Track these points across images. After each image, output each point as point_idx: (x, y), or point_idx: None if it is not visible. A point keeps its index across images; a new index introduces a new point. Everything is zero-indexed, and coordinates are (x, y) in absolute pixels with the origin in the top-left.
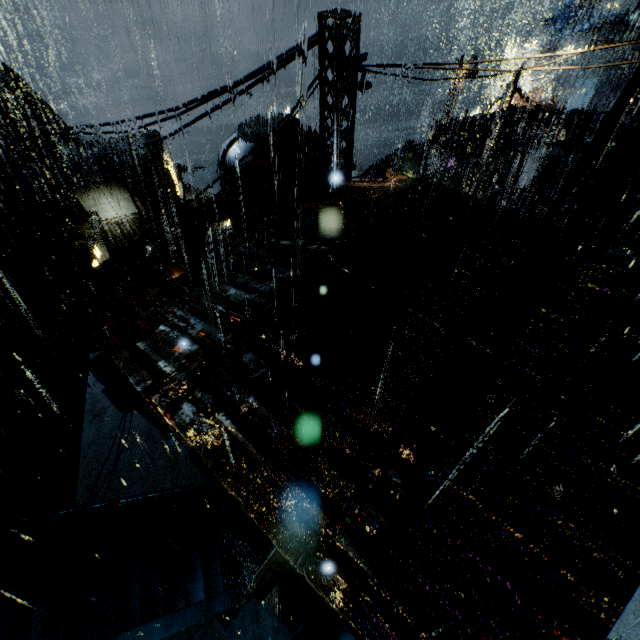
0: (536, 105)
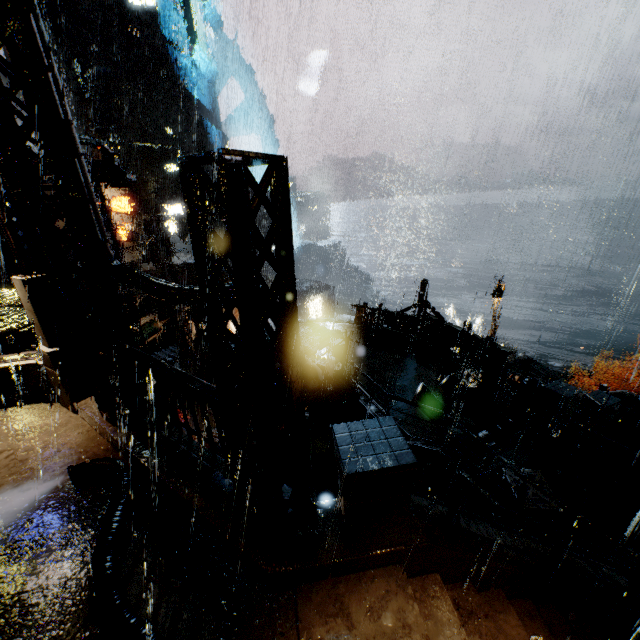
0: (444, 320)
